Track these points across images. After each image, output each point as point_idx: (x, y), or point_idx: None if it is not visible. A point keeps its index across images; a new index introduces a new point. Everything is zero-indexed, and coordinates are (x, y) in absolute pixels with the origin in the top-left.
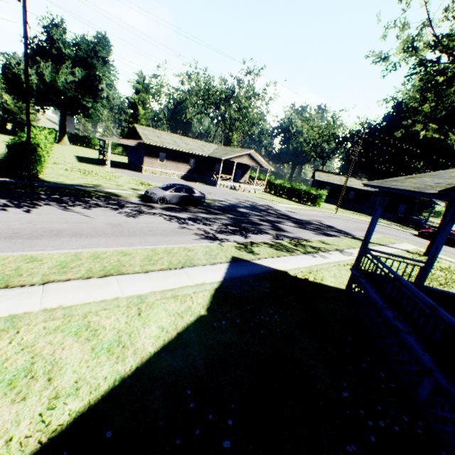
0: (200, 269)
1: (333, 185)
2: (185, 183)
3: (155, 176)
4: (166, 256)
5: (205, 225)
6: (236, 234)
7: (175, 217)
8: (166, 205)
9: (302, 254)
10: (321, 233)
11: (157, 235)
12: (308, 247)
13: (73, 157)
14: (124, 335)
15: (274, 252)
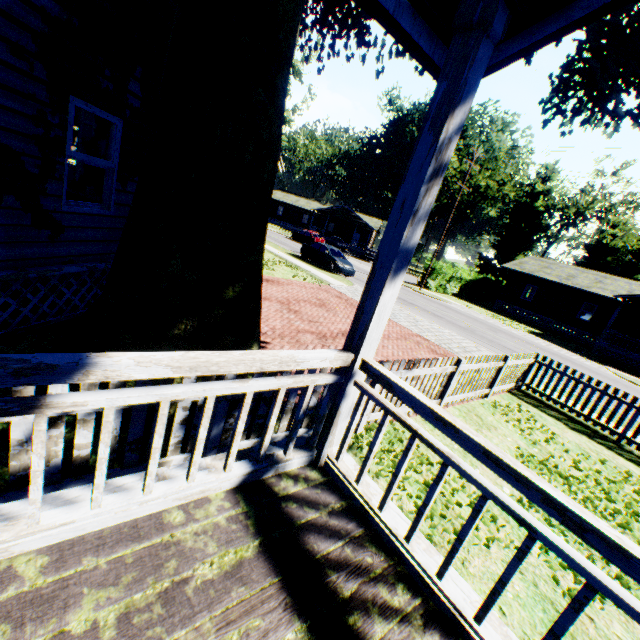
0: None
1: (286, 206)
2: None
3: None
4: None
5: None
6: None
7: None
8: None
9: None
10: None
11: None
12: None
13: None
14: None
15: None
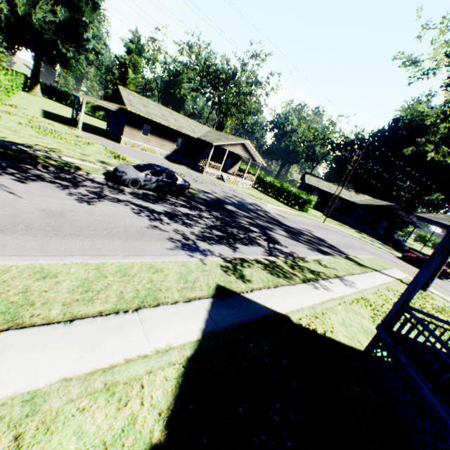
0: (167, 313)
1: (321, 191)
2: (169, 164)
3: (135, 150)
4: (116, 281)
5: (184, 225)
6: (222, 243)
7: (147, 208)
8: (139, 189)
9: (302, 283)
10: (315, 248)
11: (114, 237)
12: (306, 270)
13: (39, 110)
14: None
15: (269, 277)
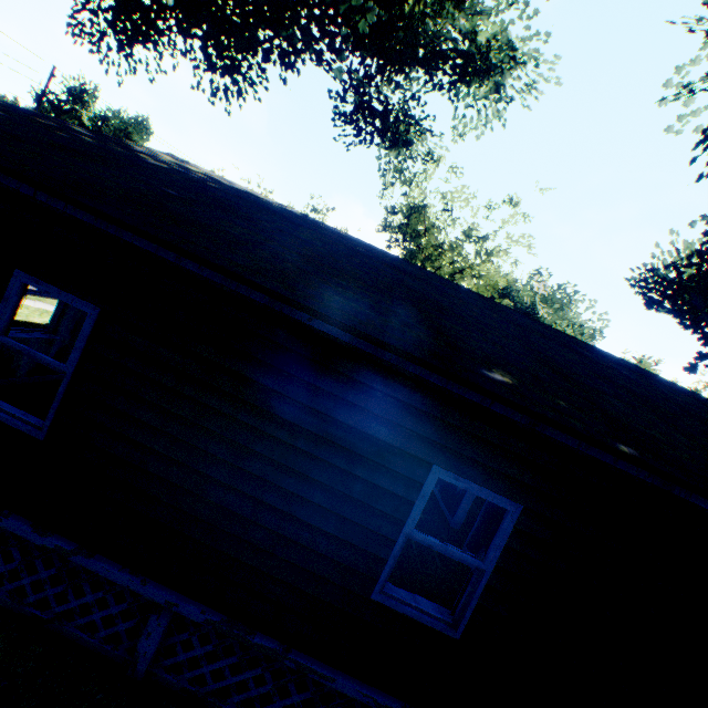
0: None
1: None
2: None
3: None
4: None
5: None
6: None
7: None
8: None
9: None
10: None
11: None
12: None
13: None
14: (23, 314)
15: None
